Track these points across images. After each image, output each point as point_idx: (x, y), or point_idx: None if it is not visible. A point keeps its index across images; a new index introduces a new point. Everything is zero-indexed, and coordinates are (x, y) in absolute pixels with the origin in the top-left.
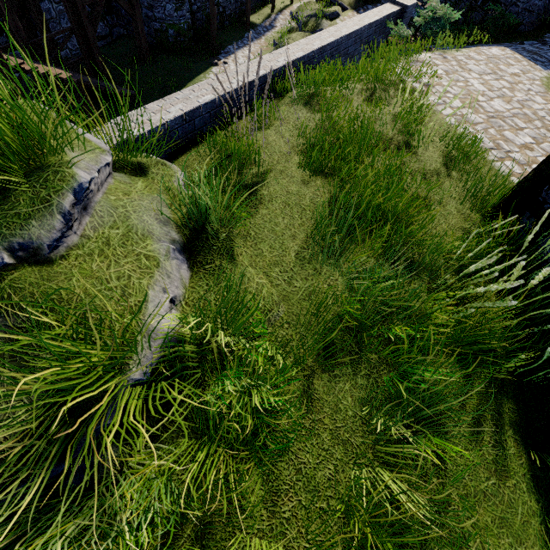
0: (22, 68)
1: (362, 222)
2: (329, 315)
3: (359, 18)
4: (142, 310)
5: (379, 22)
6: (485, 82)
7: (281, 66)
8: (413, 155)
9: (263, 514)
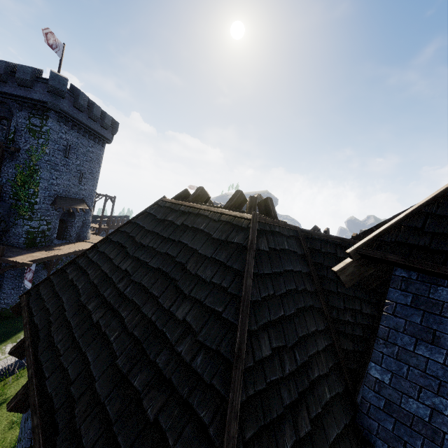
0: None
1: None
2: (6, 444)
3: None
4: None
5: None
6: None
7: None
8: None
9: None
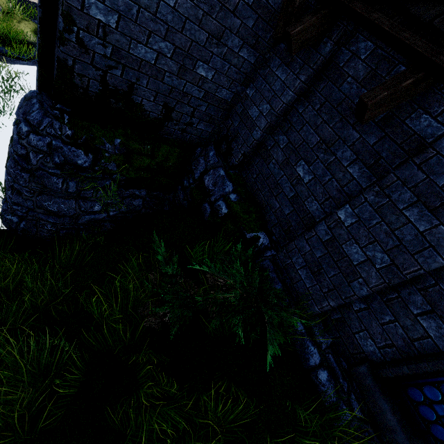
0: None
1: None
2: None
3: None
4: None
5: None
6: None
7: None
8: None
9: (2, 44)
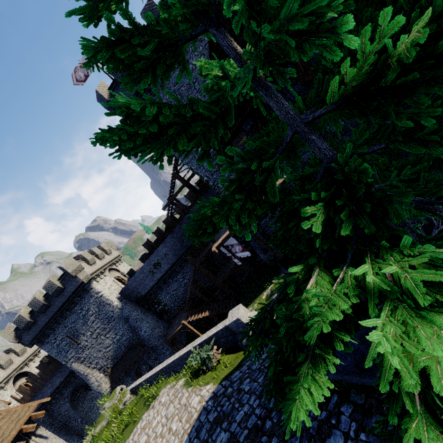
0: (194, 319)
1: (103, 438)
2: None
3: (199, 339)
4: (97, 426)
5: (208, 339)
6: (159, 422)
7: (158, 371)
8: (122, 432)
9: None
